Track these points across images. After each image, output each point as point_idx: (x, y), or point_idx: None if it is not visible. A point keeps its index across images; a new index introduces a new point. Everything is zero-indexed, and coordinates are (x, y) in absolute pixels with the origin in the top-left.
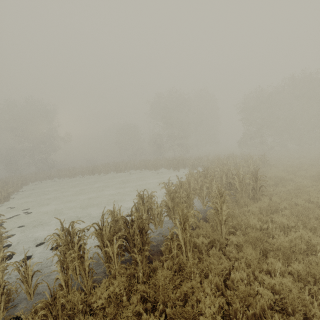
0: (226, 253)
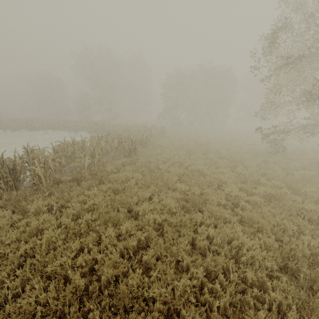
0: (80, 185)
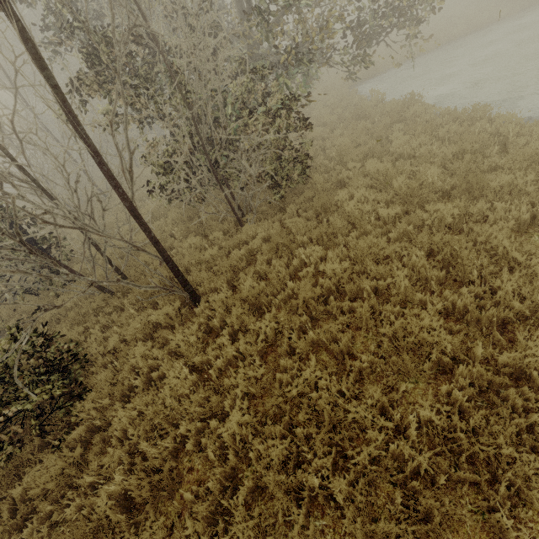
0: None
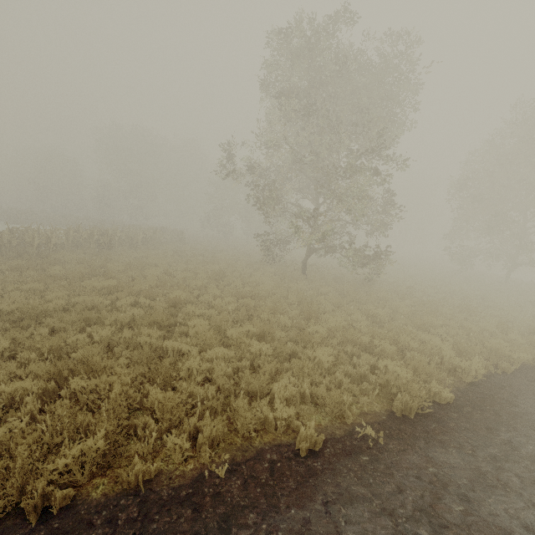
0: None
